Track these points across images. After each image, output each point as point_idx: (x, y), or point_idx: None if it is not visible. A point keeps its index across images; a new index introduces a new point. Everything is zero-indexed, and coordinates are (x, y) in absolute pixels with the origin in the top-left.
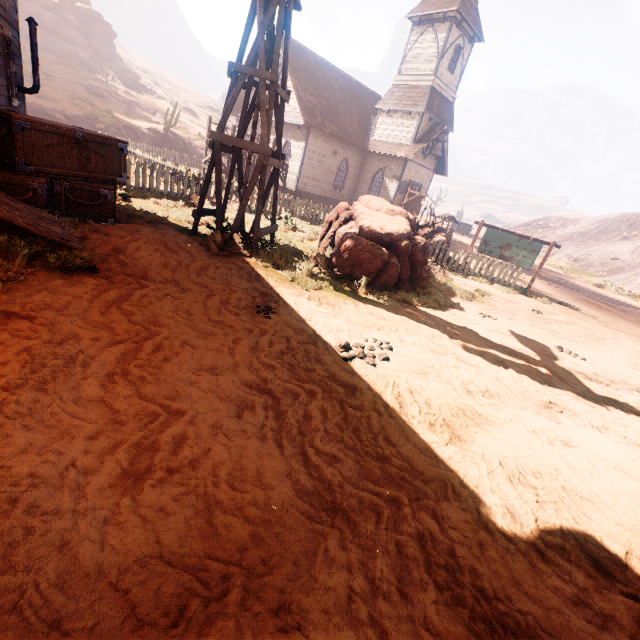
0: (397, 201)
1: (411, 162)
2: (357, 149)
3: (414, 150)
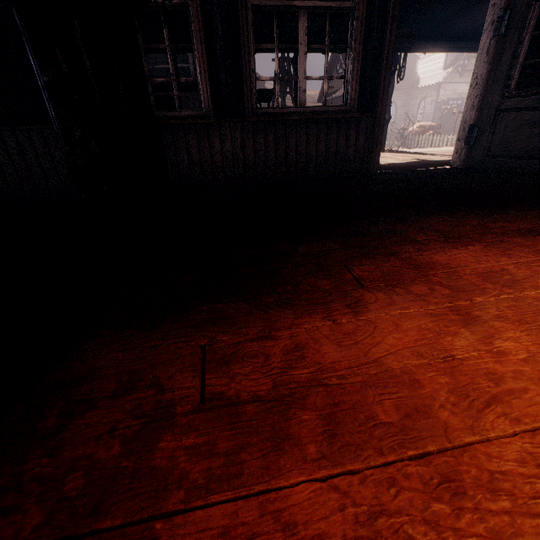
0: (438, 118)
1: (445, 84)
2: (402, 91)
3: (443, 75)
